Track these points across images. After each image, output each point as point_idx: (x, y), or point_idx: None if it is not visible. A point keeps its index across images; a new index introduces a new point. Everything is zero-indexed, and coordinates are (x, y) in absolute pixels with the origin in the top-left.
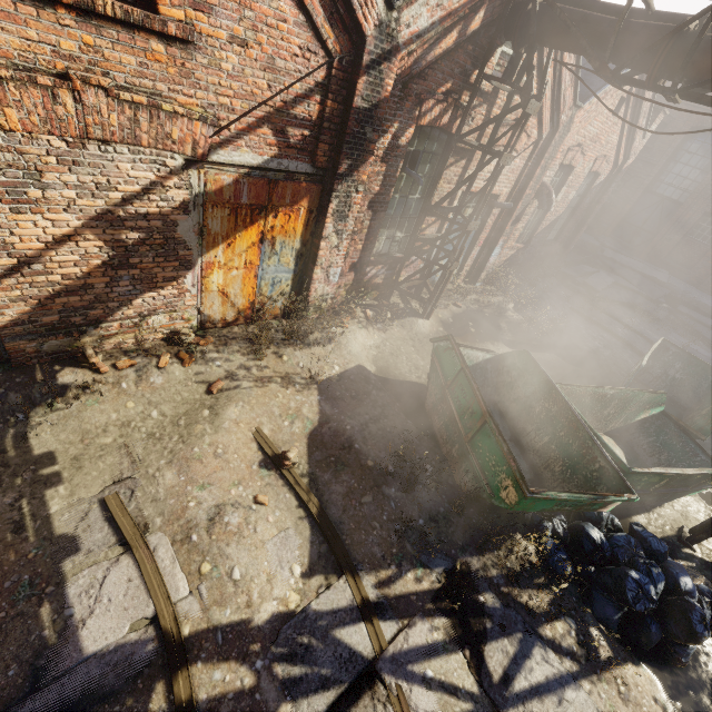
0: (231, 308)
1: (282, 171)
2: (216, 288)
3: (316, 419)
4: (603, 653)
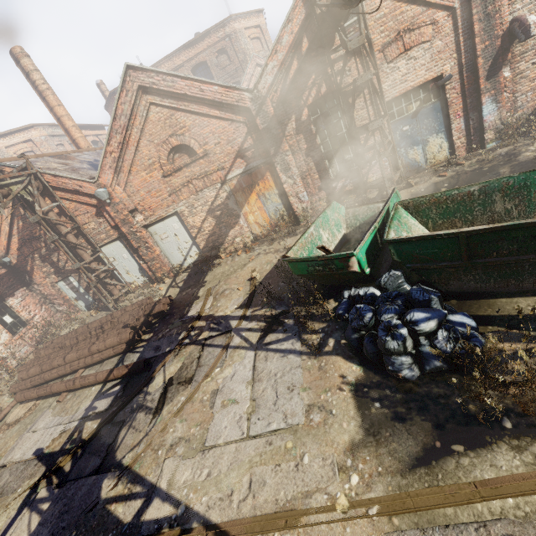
0: (264, 228)
1: (252, 168)
2: (253, 222)
3: (276, 263)
4: (326, 349)
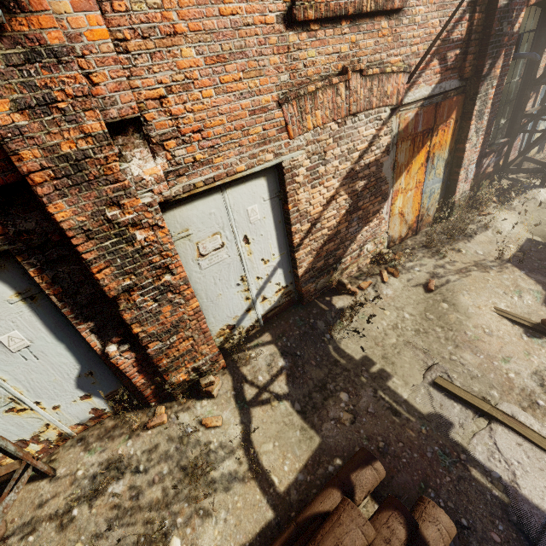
0: (404, 226)
1: (440, 94)
2: (397, 212)
3: (540, 289)
4: None
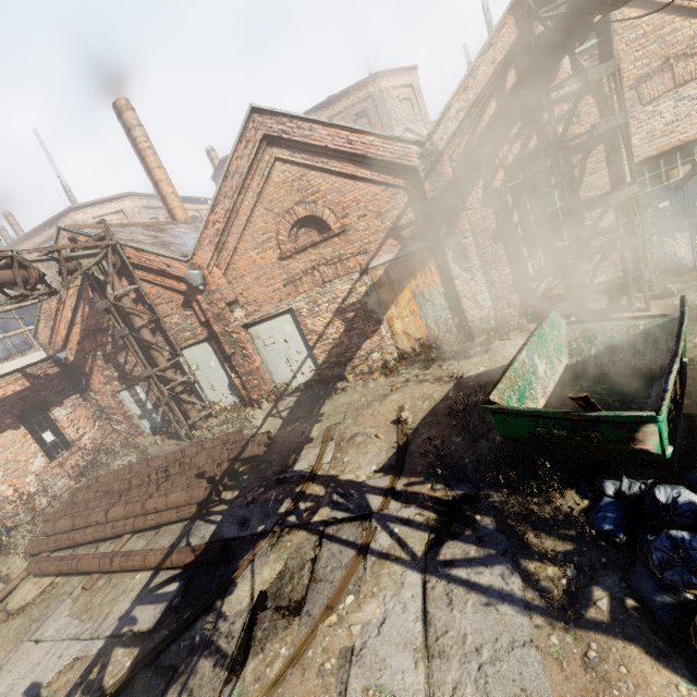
0: (415, 342)
1: (409, 254)
2: (401, 332)
3: (439, 399)
4: (593, 613)
